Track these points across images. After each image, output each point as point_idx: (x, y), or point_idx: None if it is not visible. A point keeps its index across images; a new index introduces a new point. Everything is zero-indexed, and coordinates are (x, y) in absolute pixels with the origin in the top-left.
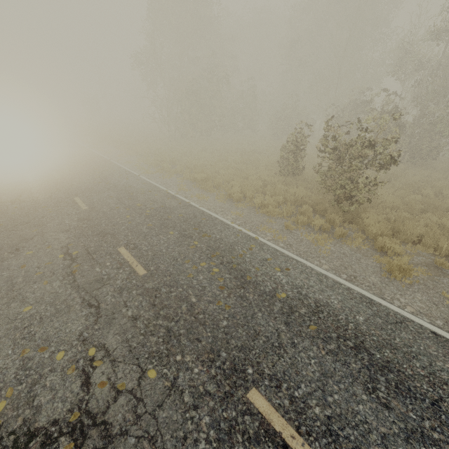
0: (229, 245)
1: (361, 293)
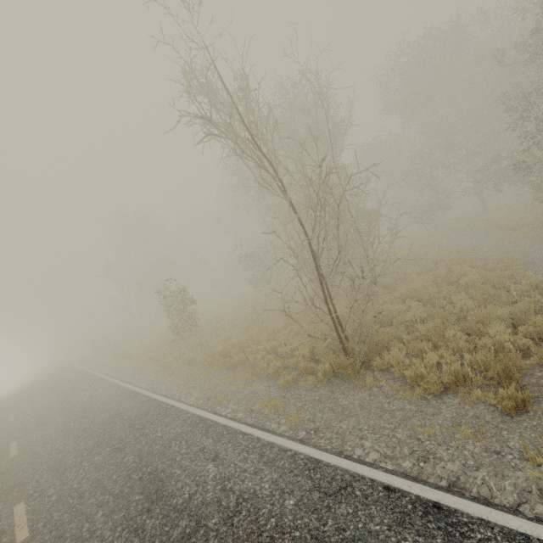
0: (80, 389)
1: (124, 386)
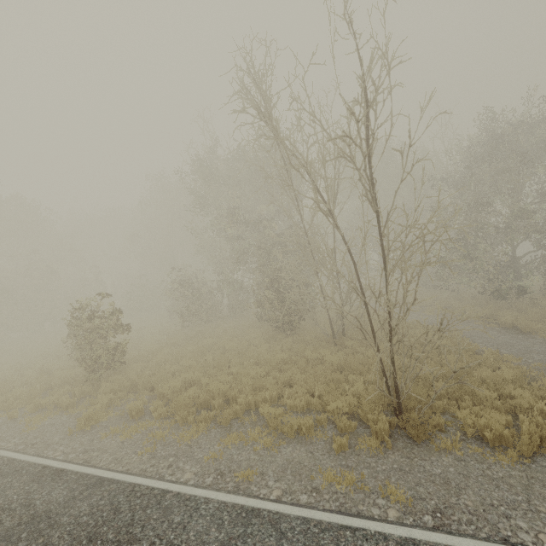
0: None
1: (11, 457)
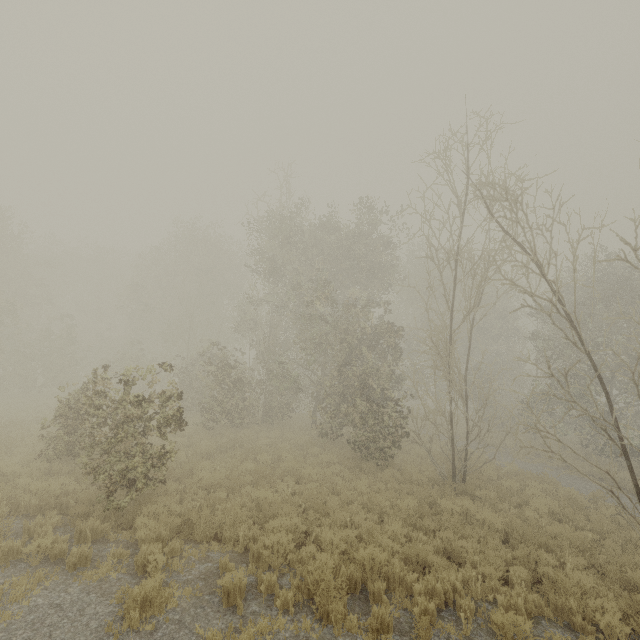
0: None
1: None
